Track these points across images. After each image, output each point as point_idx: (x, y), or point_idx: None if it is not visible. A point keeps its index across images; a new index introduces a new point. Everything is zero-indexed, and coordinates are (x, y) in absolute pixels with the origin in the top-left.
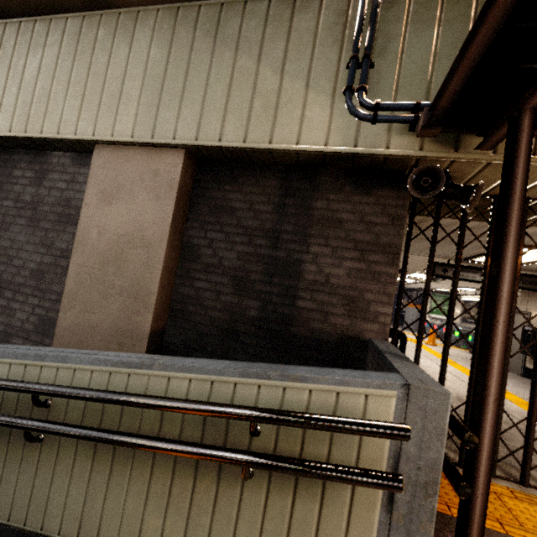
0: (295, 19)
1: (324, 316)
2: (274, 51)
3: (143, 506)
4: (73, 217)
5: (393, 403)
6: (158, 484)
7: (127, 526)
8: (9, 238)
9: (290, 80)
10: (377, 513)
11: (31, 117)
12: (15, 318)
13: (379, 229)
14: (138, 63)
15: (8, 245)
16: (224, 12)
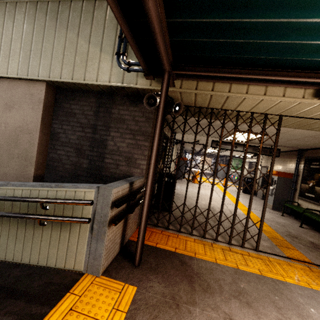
0: (95, 13)
1: (116, 166)
2: (85, 30)
3: (7, 240)
4: None
5: (94, 194)
6: (12, 231)
7: (1, 249)
8: None
9: (93, 47)
10: (87, 234)
11: None
12: None
13: (141, 124)
14: (18, 33)
15: None
16: (60, 6)
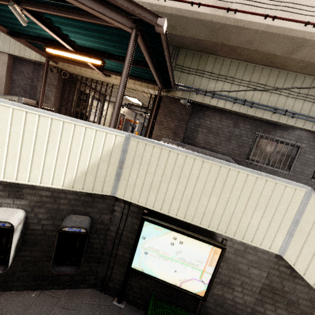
0: None
1: None
2: None
3: None
4: None
5: (17, 99)
6: None
7: None
8: None
9: None
10: None
11: None
12: None
13: (52, 80)
14: None
15: None
16: None
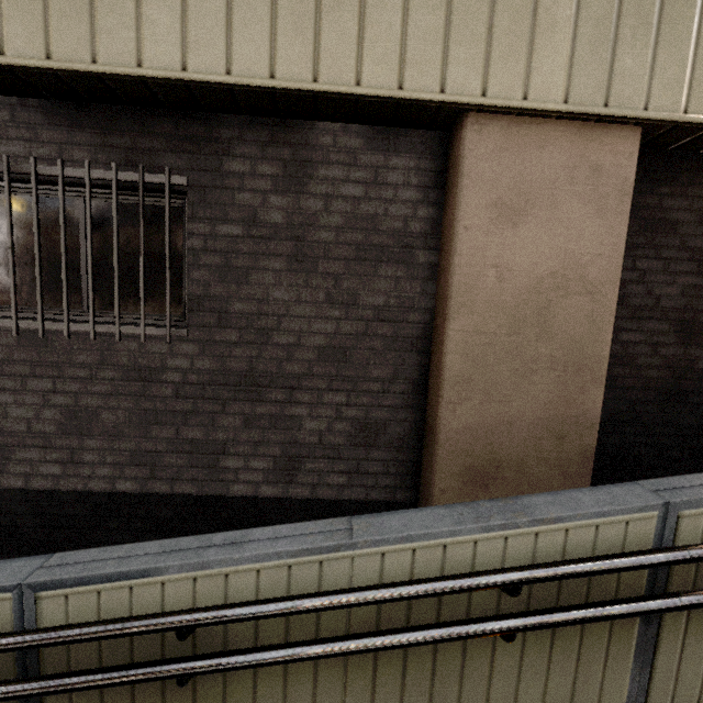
0: None
1: None
2: None
3: None
4: (389, 250)
5: None
6: None
7: None
8: (252, 297)
9: None
10: None
11: (323, 47)
12: (302, 431)
13: None
14: None
15: (253, 310)
16: None
